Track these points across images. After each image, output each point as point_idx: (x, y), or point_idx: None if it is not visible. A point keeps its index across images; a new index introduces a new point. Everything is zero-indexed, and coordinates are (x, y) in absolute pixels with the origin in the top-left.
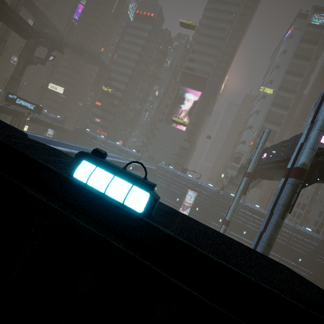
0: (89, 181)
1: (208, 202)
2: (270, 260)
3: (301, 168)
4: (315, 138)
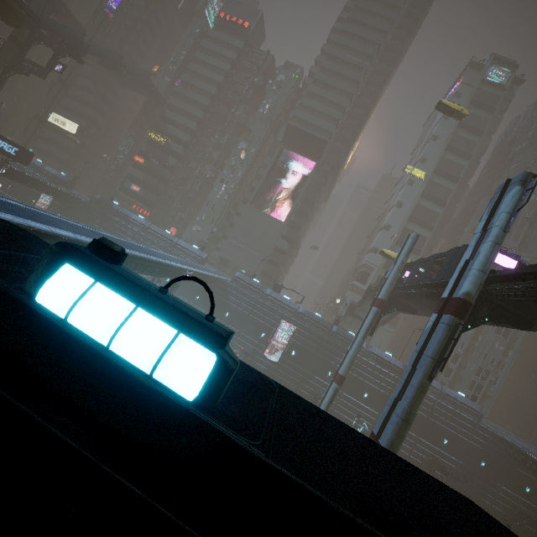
0: (74, 315)
1: (312, 343)
2: (446, 492)
3: (464, 300)
4: (487, 254)
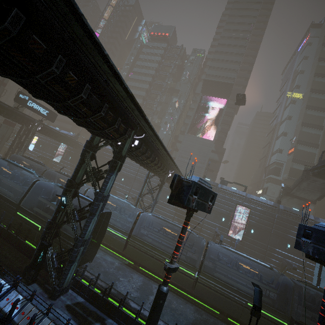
0: None
1: (266, 221)
2: None
3: None
4: None
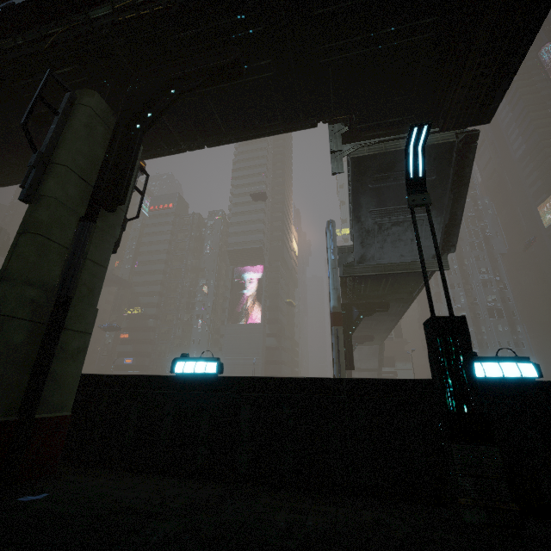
0: None
1: None
2: None
3: (333, 312)
4: (332, 277)
